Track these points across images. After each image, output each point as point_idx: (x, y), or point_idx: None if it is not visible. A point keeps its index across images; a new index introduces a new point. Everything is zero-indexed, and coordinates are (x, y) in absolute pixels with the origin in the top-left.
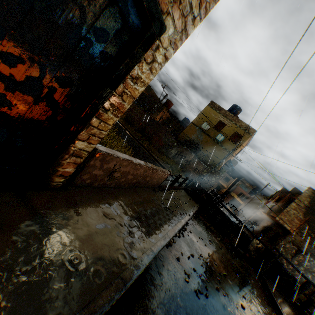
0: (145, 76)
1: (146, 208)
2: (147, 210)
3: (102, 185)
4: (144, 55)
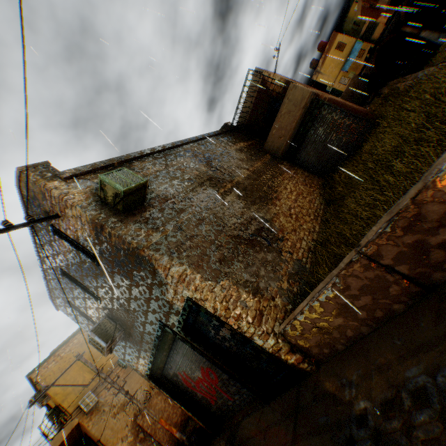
0: (210, 303)
1: (442, 362)
2: (443, 367)
3: (351, 341)
4: (202, 306)
